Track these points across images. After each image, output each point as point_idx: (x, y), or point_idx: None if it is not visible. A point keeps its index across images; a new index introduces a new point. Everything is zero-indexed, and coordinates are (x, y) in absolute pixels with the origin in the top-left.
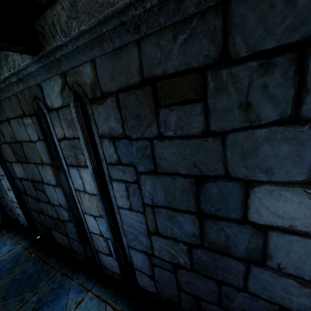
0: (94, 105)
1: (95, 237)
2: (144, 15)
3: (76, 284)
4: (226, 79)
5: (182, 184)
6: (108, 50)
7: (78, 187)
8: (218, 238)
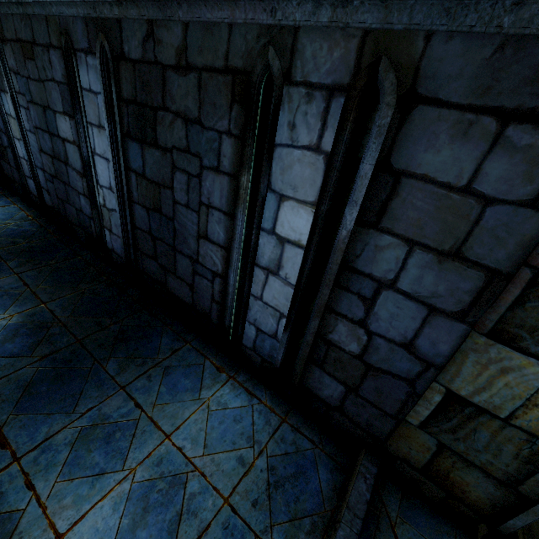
0: (4, 45)
1: (22, 162)
2: (8, 3)
3: (9, 200)
4: (37, 52)
5: (41, 112)
6: (2, 12)
7: (8, 111)
8: (57, 149)
